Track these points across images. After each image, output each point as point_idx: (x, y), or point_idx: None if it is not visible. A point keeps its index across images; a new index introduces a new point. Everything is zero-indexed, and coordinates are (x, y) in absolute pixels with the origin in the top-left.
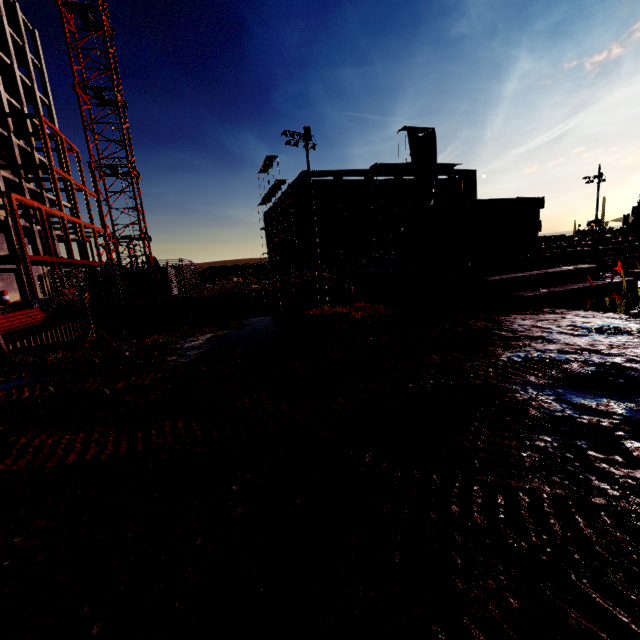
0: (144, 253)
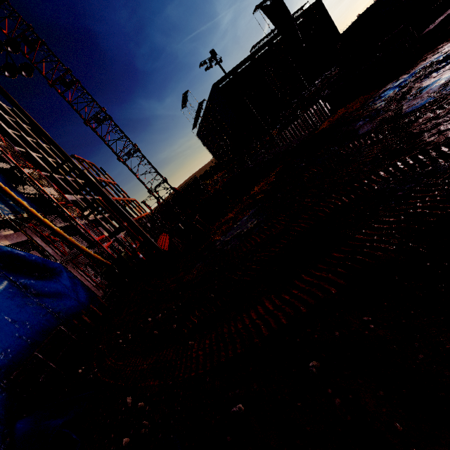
0: (171, 188)
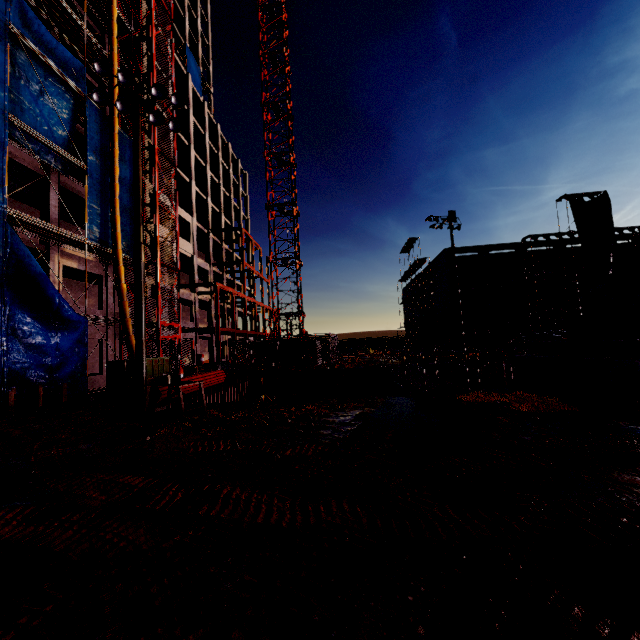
0: (299, 327)
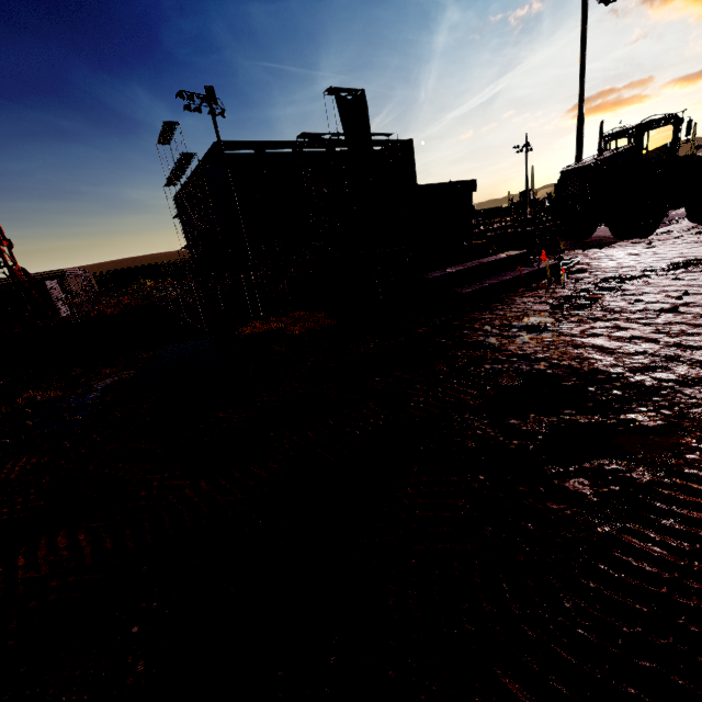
0: (4, 264)
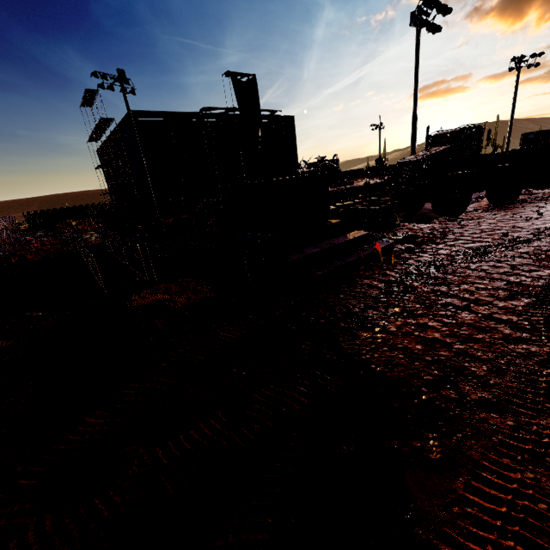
0: None
